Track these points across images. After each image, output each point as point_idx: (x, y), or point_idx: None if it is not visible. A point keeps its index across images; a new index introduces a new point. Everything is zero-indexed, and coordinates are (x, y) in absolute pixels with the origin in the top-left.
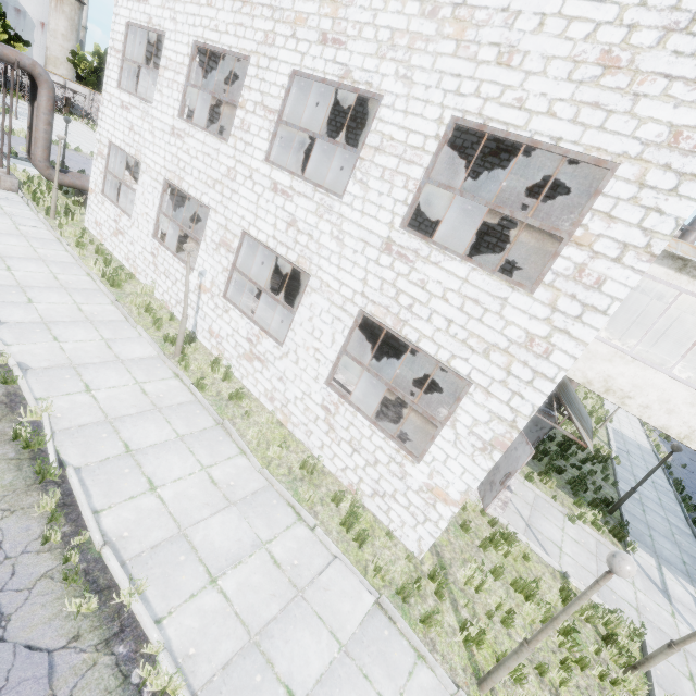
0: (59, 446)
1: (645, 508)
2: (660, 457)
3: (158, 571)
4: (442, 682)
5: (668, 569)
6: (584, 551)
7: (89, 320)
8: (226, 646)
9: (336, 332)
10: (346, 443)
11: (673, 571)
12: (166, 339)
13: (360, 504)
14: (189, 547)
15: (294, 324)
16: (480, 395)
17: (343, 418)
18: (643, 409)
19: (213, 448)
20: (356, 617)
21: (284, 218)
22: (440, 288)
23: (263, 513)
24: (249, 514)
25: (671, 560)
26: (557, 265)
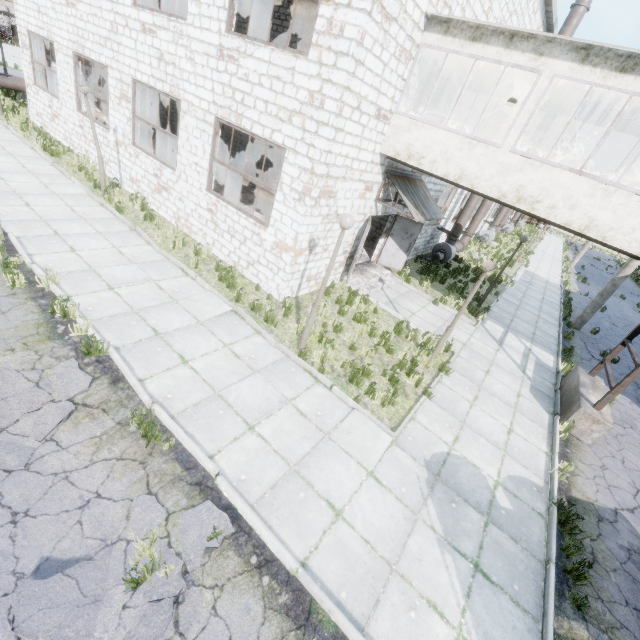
0: (4, 227)
1: (520, 308)
2: (566, 289)
3: (72, 281)
4: (269, 342)
5: (513, 334)
6: (436, 317)
7: (31, 172)
8: (115, 310)
9: (205, 143)
10: (226, 233)
11: (518, 336)
12: (96, 186)
13: (241, 275)
14: (96, 275)
15: (179, 148)
16: (291, 156)
17: (221, 213)
18: (432, 164)
19: (125, 240)
20: (214, 313)
21: (155, 55)
22: (257, 76)
23: (158, 270)
24: (146, 269)
25: (521, 331)
26: (318, 25)
